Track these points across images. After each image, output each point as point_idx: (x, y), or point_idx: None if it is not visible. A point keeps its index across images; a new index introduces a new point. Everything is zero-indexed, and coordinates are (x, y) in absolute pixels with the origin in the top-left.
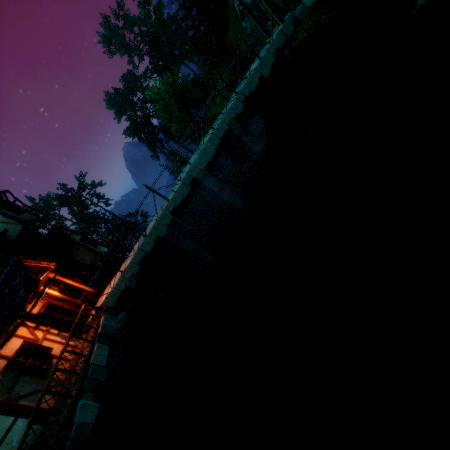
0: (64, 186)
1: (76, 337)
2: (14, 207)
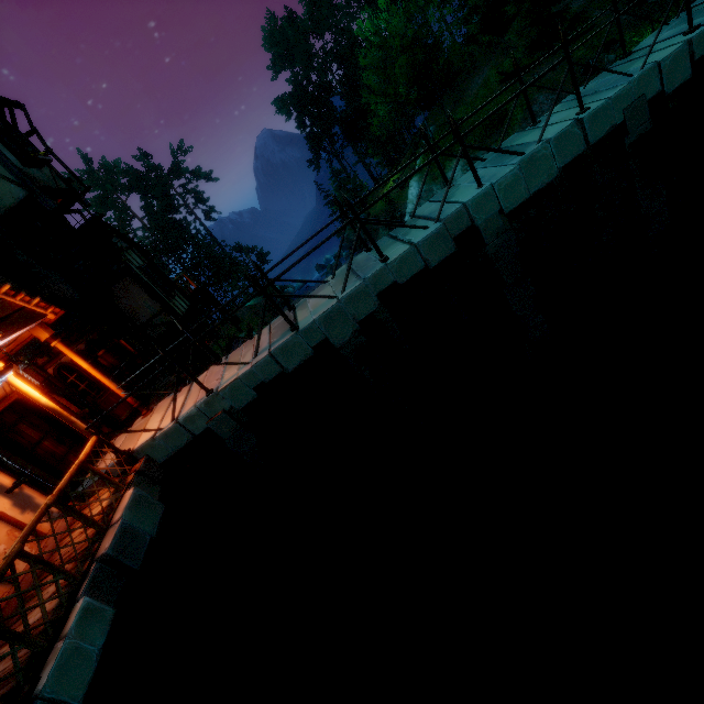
0: (147, 158)
1: (30, 560)
2: (23, 144)
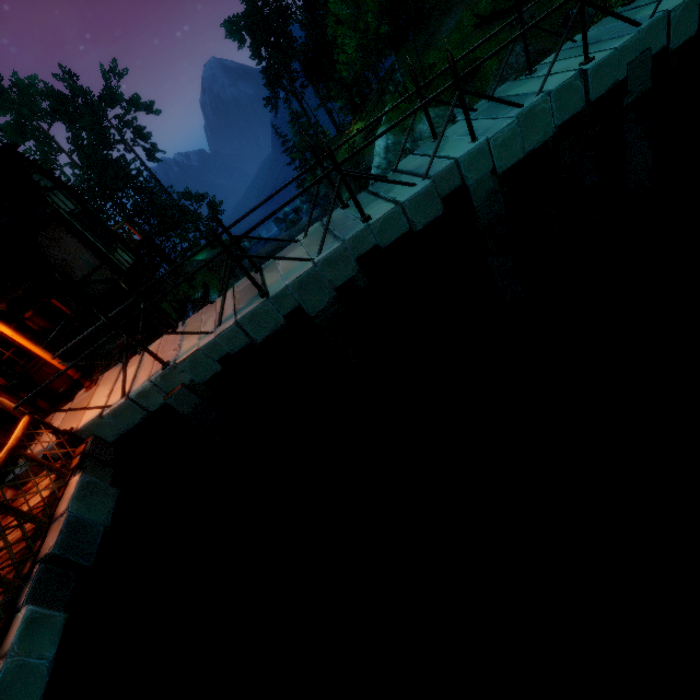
0: (71, 78)
1: None
2: None
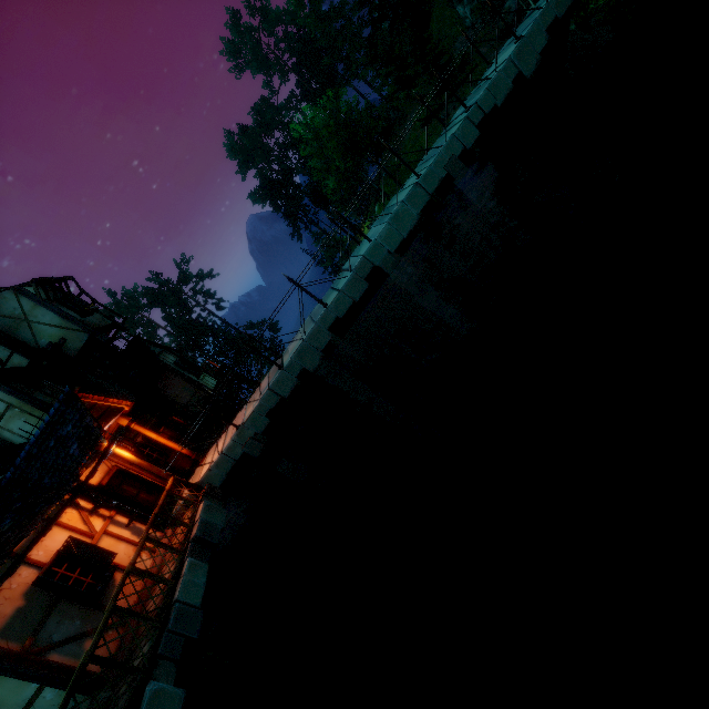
0: (158, 276)
1: (154, 542)
2: (78, 303)
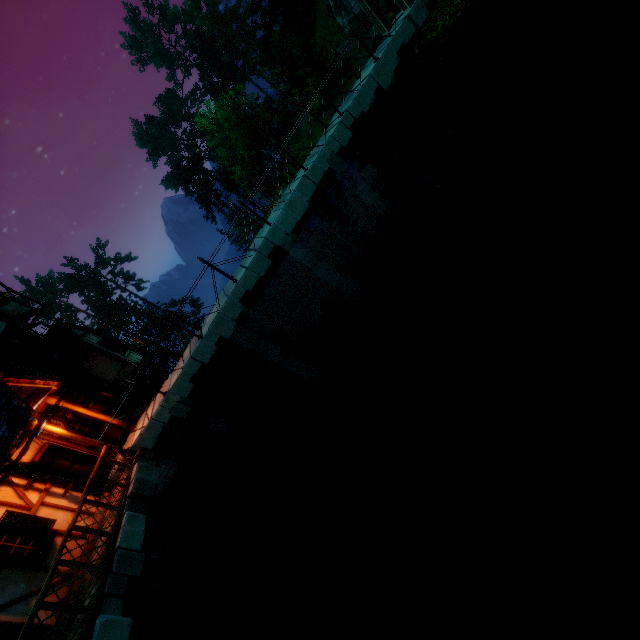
0: (74, 262)
1: (92, 502)
2: None
